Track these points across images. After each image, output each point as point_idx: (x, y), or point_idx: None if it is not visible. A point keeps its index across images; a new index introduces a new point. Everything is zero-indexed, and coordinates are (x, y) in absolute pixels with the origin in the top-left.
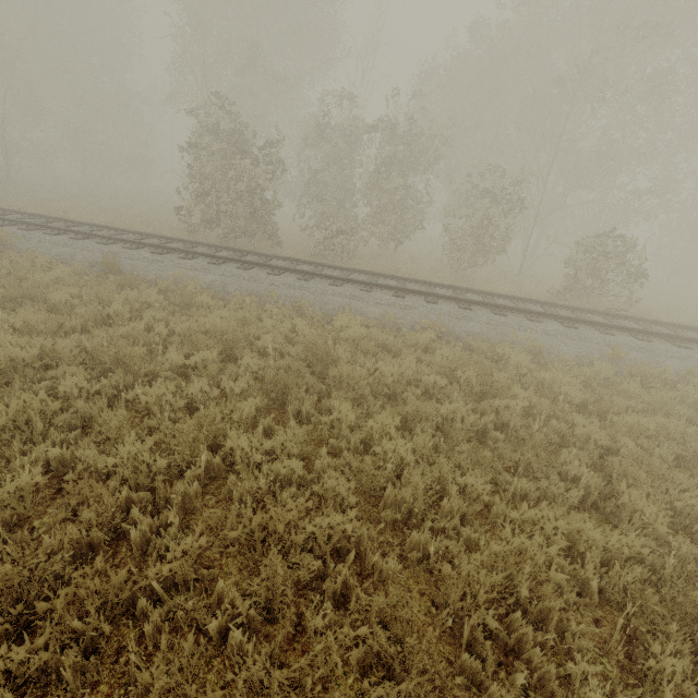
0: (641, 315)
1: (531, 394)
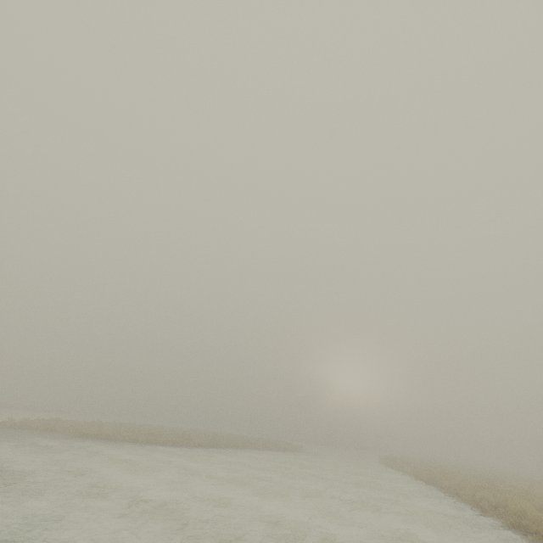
0: None
1: None
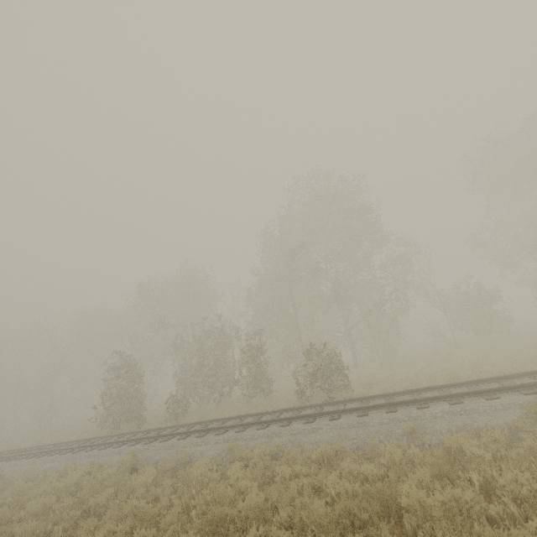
0: (349, 397)
1: (121, 500)
